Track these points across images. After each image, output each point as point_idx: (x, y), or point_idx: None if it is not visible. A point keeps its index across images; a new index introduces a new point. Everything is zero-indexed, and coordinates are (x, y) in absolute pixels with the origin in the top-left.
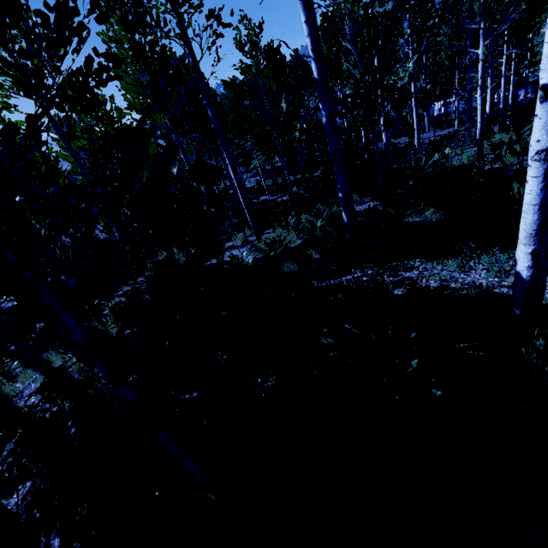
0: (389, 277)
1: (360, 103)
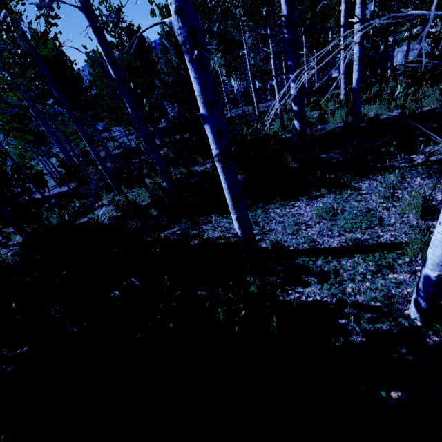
0: (190, 231)
1: (180, 89)
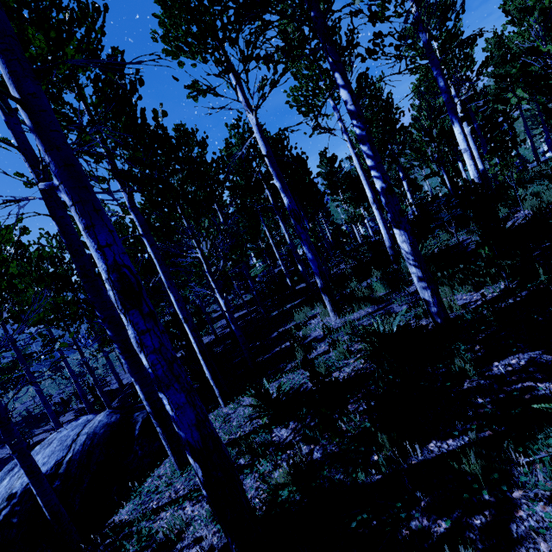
0: None
1: None
